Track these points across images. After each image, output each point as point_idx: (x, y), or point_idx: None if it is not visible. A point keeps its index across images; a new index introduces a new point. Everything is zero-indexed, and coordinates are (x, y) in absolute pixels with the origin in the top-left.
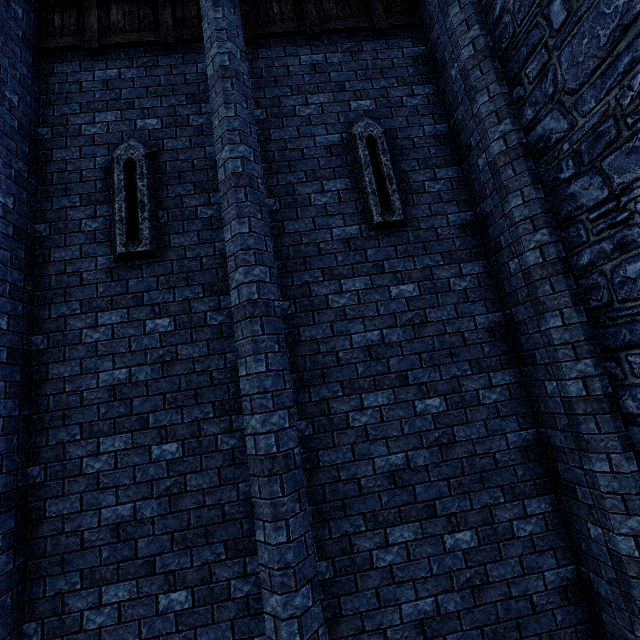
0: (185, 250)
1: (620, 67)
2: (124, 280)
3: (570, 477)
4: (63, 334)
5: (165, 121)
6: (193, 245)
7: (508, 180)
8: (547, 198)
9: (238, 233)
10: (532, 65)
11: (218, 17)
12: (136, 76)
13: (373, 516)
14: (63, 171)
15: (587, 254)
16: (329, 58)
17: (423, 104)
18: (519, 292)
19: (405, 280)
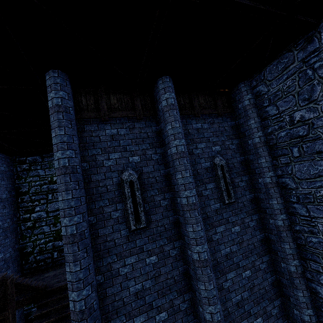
0: (158, 222)
1: (317, 184)
2: (134, 241)
3: (288, 294)
4: (110, 272)
5: (142, 157)
6: (161, 219)
7: (272, 193)
8: (284, 202)
9: (197, 231)
10: (283, 159)
11: (177, 126)
12: (125, 133)
13: (233, 321)
14: (98, 186)
15: (298, 227)
16: (203, 126)
17: (236, 148)
18: (273, 230)
19: (236, 225)
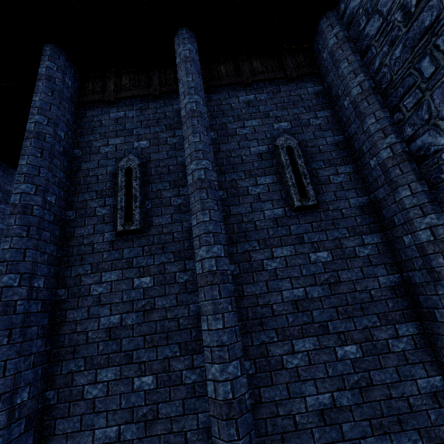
0: (162, 227)
1: None
2: (121, 249)
3: None
4: (78, 288)
5: (152, 142)
6: (168, 224)
7: (397, 177)
8: (431, 191)
9: (202, 221)
10: (408, 99)
11: (189, 80)
12: (135, 115)
13: None
14: (87, 176)
15: None
16: (258, 97)
17: (324, 123)
18: (414, 260)
19: (320, 248)
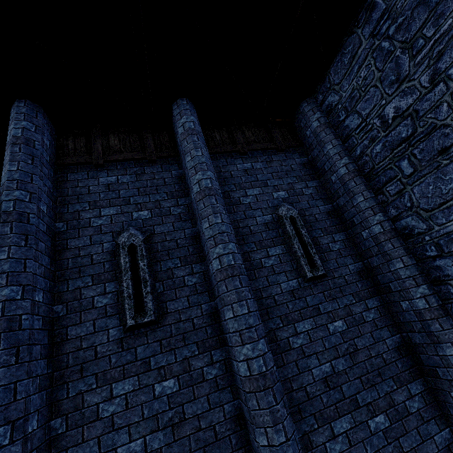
0: (179, 314)
1: None
2: (133, 348)
3: None
4: (81, 412)
5: (153, 212)
6: (185, 309)
7: (390, 250)
8: (418, 263)
9: (241, 314)
10: (391, 187)
11: (199, 155)
12: (130, 181)
13: None
14: (77, 256)
15: None
16: (254, 165)
17: (315, 192)
18: (413, 324)
19: (335, 318)
